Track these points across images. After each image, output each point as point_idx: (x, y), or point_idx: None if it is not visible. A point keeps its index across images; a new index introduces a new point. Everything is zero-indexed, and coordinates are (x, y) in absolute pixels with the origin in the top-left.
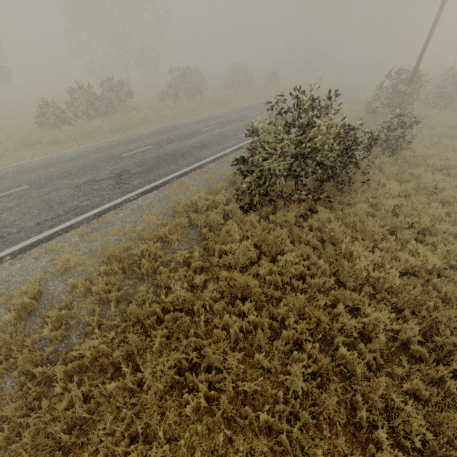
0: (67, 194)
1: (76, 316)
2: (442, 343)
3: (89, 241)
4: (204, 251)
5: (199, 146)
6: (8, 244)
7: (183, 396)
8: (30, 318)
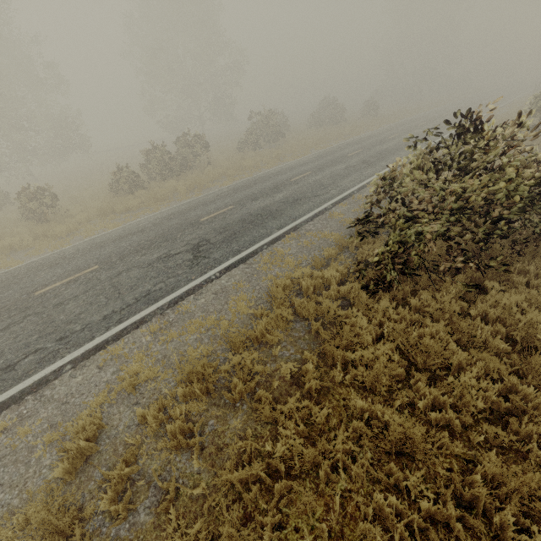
0: (138, 275)
1: (146, 471)
2: None
3: (163, 342)
4: (319, 360)
5: (291, 200)
6: (70, 347)
7: None
8: (86, 468)
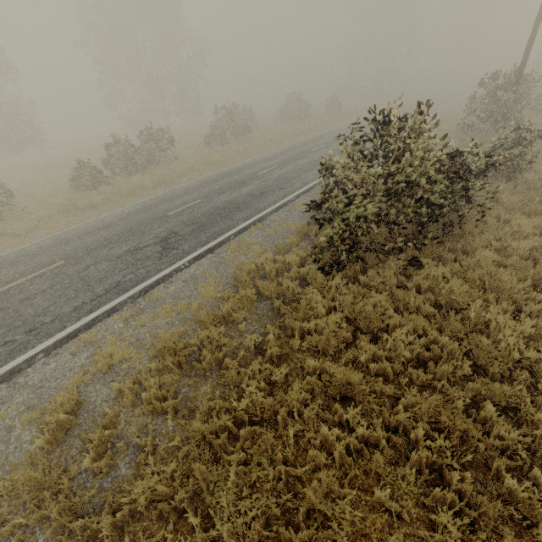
0: (107, 268)
1: (124, 435)
2: None
3: (135, 327)
4: (280, 331)
5: (257, 193)
6: (41, 338)
7: None
8: (67, 439)
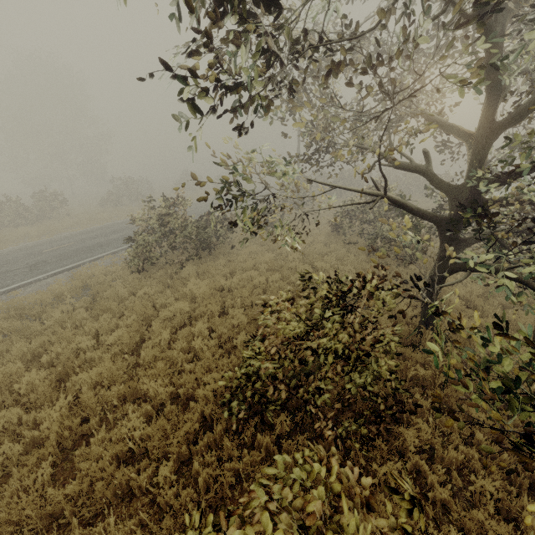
0: None
1: None
2: (207, 311)
3: None
4: (91, 300)
5: (120, 238)
6: None
7: (42, 357)
8: None
